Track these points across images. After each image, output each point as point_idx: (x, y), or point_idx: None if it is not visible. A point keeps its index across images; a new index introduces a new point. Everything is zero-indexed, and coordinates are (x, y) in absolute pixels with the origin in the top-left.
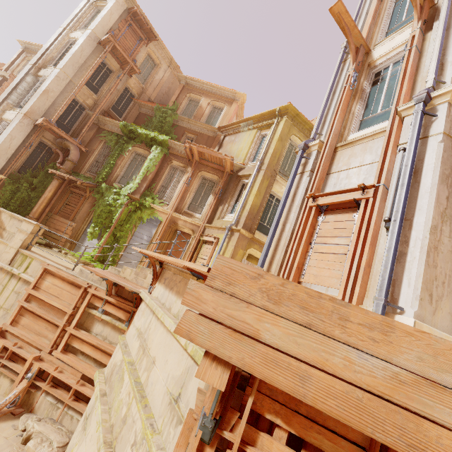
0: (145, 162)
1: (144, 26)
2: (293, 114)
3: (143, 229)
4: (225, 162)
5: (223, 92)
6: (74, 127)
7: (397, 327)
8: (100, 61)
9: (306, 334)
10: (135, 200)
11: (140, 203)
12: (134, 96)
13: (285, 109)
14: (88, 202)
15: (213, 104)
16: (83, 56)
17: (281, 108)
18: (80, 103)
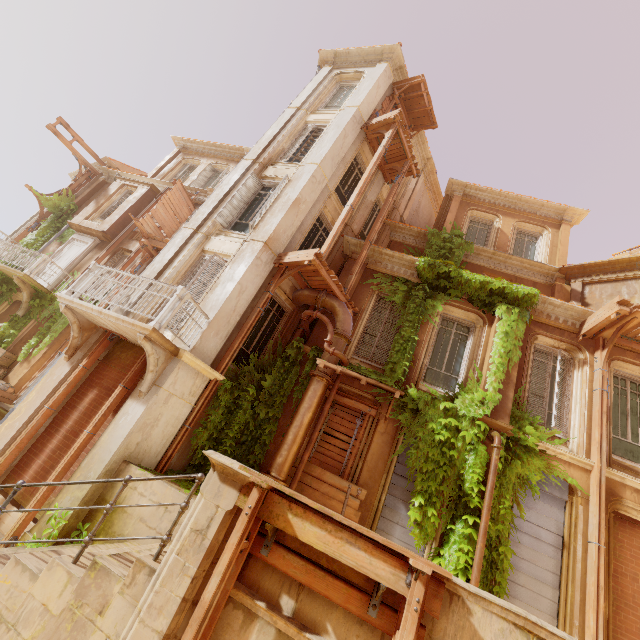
0: (493, 339)
1: (415, 108)
2: None
3: (530, 509)
4: None
5: (537, 208)
6: None
7: None
8: (382, 153)
9: None
10: (499, 432)
11: (511, 437)
12: None
13: None
14: (380, 430)
15: (518, 228)
16: (344, 146)
17: None
18: (326, 223)
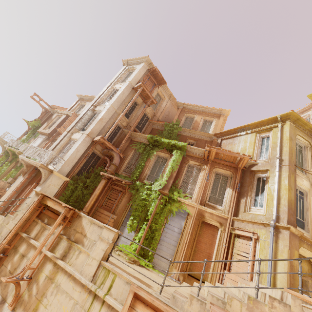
0: (169, 162)
1: (158, 77)
2: (294, 118)
3: (173, 221)
4: (242, 160)
5: (211, 110)
6: (114, 141)
7: None
8: (135, 98)
9: None
10: (164, 195)
11: (169, 196)
12: (149, 118)
13: (286, 116)
14: (125, 196)
15: (204, 119)
16: (123, 97)
17: (282, 115)
18: (118, 125)
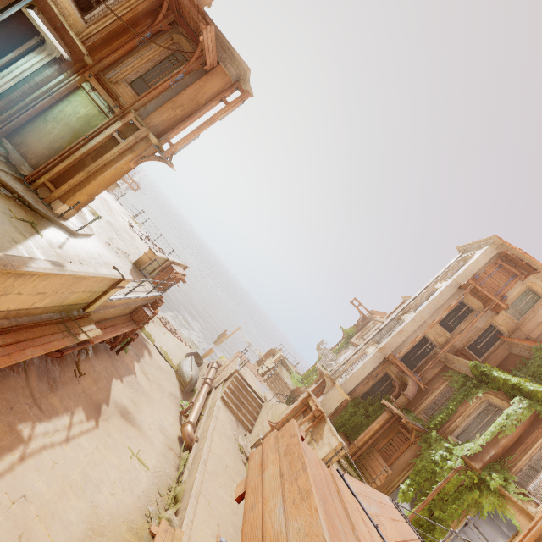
0: (498, 416)
1: (518, 263)
2: None
3: (481, 529)
4: None
5: None
6: (420, 363)
7: (310, 499)
8: (456, 303)
9: (277, 479)
10: (472, 470)
11: (481, 477)
12: (502, 333)
13: None
14: (412, 449)
15: None
16: (441, 301)
17: None
18: (431, 341)
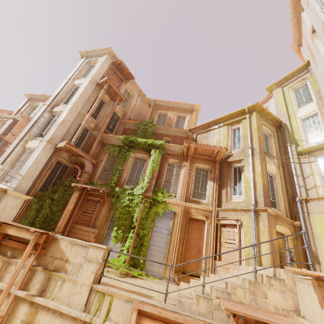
0: (149, 163)
1: (124, 71)
2: (259, 109)
3: (160, 223)
4: (219, 152)
5: (183, 106)
6: (82, 145)
7: None
8: (102, 95)
9: None
10: (148, 198)
11: (153, 199)
12: (119, 117)
13: (253, 107)
14: (105, 206)
15: (177, 115)
16: (87, 94)
17: (249, 107)
18: (85, 127)
